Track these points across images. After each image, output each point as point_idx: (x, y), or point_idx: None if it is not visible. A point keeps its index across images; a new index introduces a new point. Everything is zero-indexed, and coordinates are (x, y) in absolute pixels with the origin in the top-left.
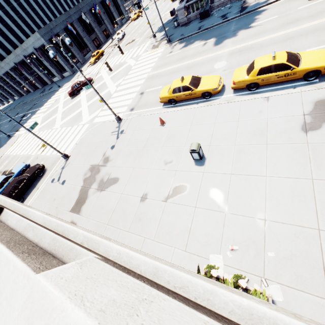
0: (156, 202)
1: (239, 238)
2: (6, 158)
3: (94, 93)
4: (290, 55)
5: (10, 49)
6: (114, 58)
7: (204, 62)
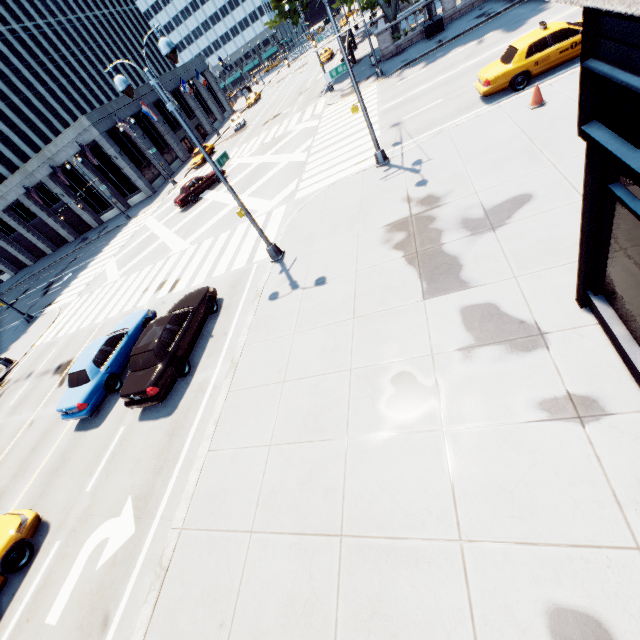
0: None
1: None
2: (46, 347)
3: (245, 181)
4: None
5: (4, 174)
6: (251, 142)
7: None
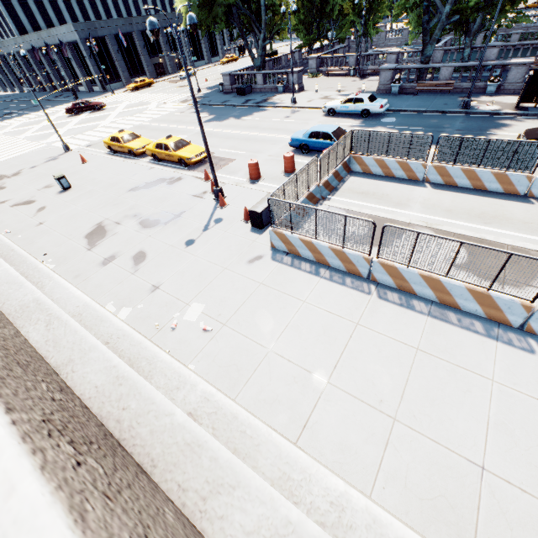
0: (6, 206)
1: (18, 229)
2: None
3: (90, 120)
4: (180, 142)
5: (41, 26)
6: (151, 95)
7: (179, 131)
